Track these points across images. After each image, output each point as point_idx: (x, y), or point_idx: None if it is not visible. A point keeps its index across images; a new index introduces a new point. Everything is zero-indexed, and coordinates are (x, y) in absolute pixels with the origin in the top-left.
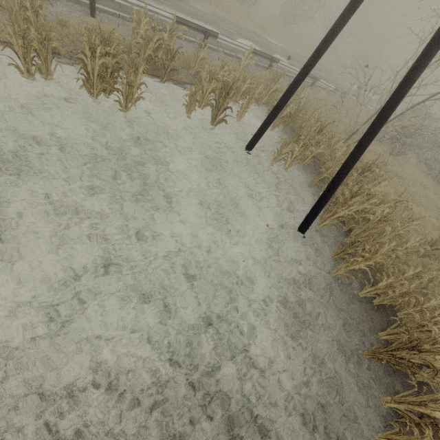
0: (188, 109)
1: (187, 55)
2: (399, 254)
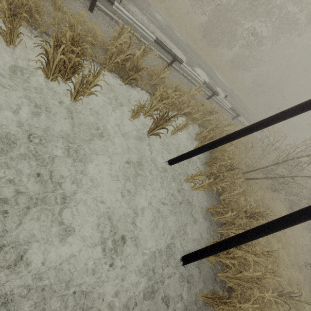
0: (133, 115)
1: (153, 68)
2: None
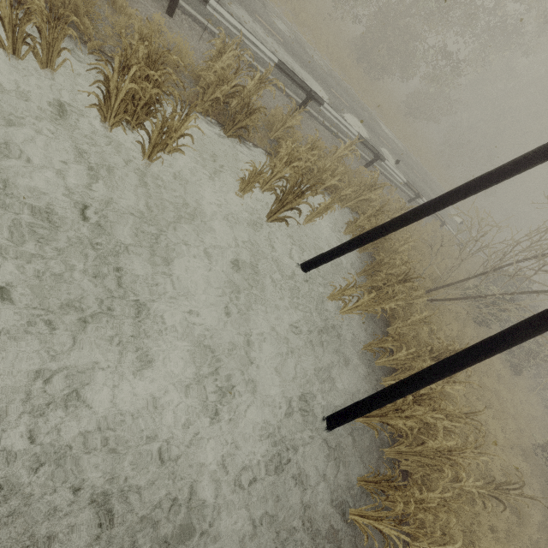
0: (243, 187)
1: (274, 112)
2: (452, 519)
